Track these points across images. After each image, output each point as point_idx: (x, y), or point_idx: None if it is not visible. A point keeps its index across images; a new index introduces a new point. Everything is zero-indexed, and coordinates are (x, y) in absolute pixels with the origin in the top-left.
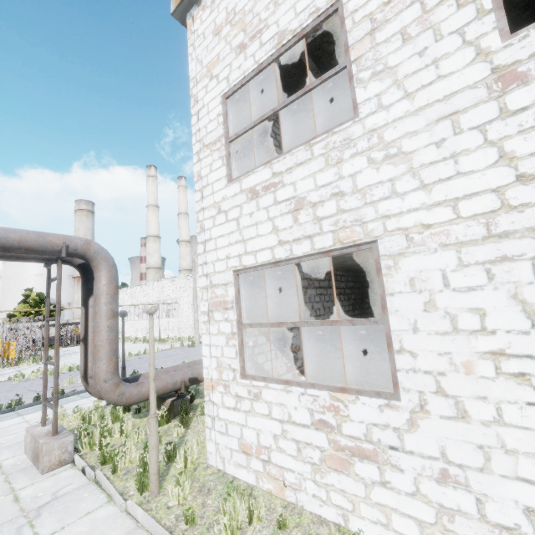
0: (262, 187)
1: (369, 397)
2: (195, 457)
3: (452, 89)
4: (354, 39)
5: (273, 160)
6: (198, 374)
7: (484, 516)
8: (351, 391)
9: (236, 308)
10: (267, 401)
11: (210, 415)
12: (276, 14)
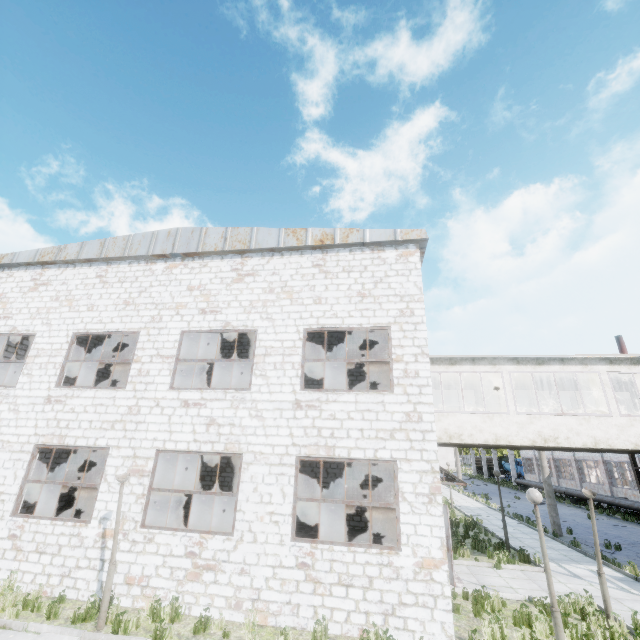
0: None
1: None
2: None
3: (39, 395)
4: (31, 354)
5: None
6: None
7: None
8: None
9: None
10: None
11: None
12: (18, 316)
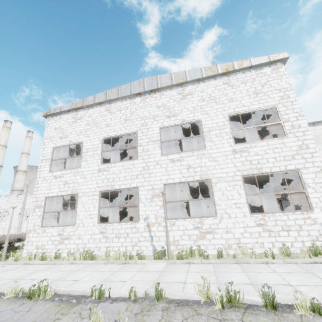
0: (58, 176)
1: (71, 226)
2: (18, 255)
3: (94, 169)
4: (83, 151)
5: (63, 170)
6: (22, 237)
7: (83, 242)
8: (67, 225)
9: (43, 208)
10: (47, 232)
11: (27, 241)
12: (71, 136)
